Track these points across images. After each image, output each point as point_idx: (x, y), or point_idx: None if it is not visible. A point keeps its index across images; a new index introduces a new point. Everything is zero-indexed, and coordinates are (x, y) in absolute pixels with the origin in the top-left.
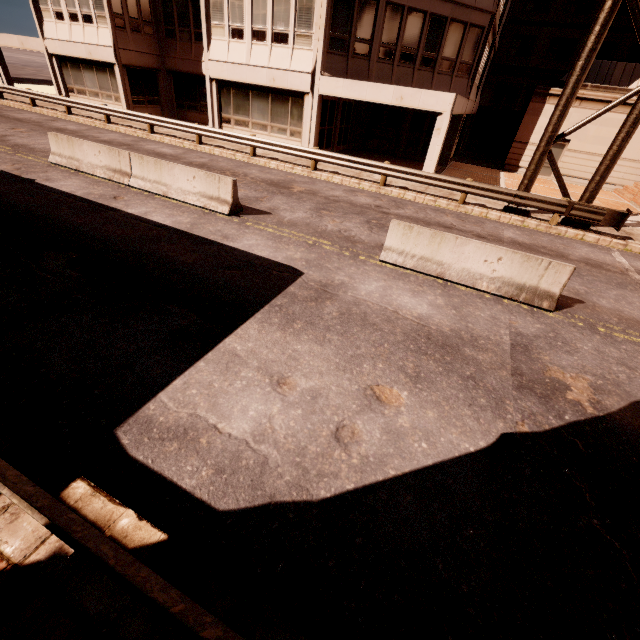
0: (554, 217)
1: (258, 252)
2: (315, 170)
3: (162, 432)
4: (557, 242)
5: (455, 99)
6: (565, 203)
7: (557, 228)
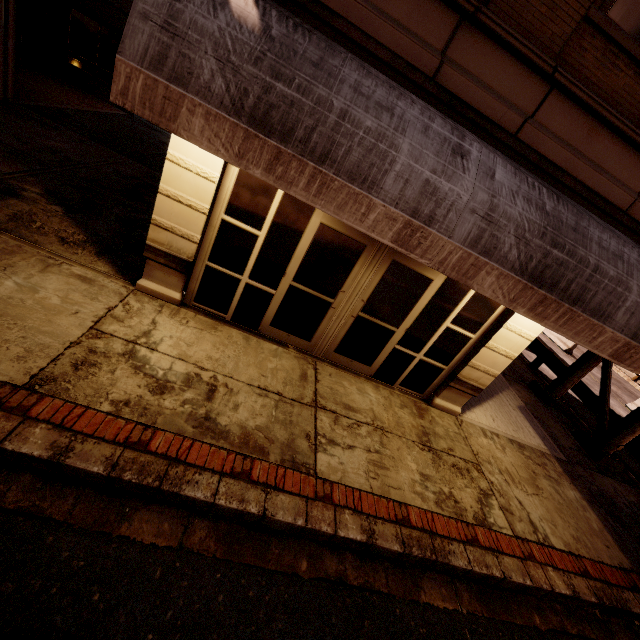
0: None
1: (568, 363)
2: (634, 381)
3: (524, 352)
4: None
5: None
6: None
7: None
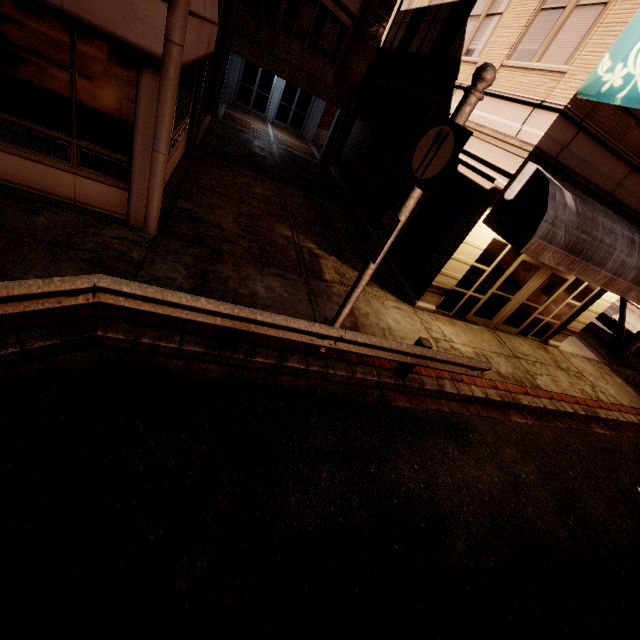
0: None
1: None
2: None
3: None
4: None
5: None
6: None
7: None
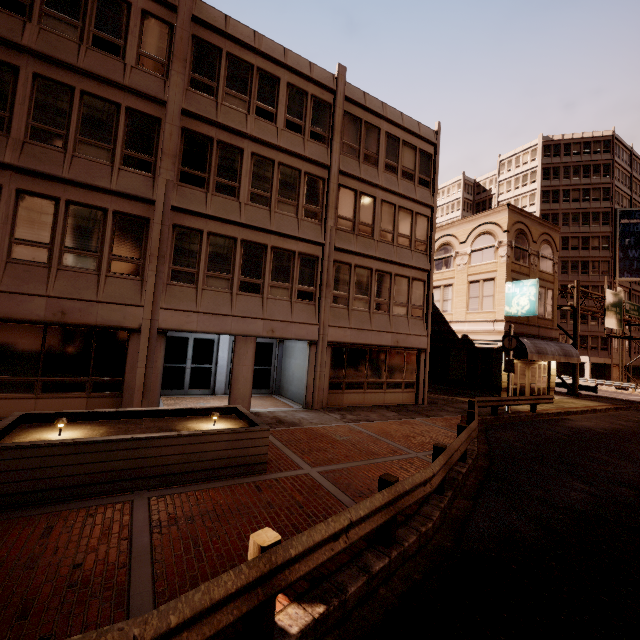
0: (632, 389)
1: None
2: None
3: None
4: (627, 393)
5: (589, 358)
6: (633, 384)
7: (635, 392)
